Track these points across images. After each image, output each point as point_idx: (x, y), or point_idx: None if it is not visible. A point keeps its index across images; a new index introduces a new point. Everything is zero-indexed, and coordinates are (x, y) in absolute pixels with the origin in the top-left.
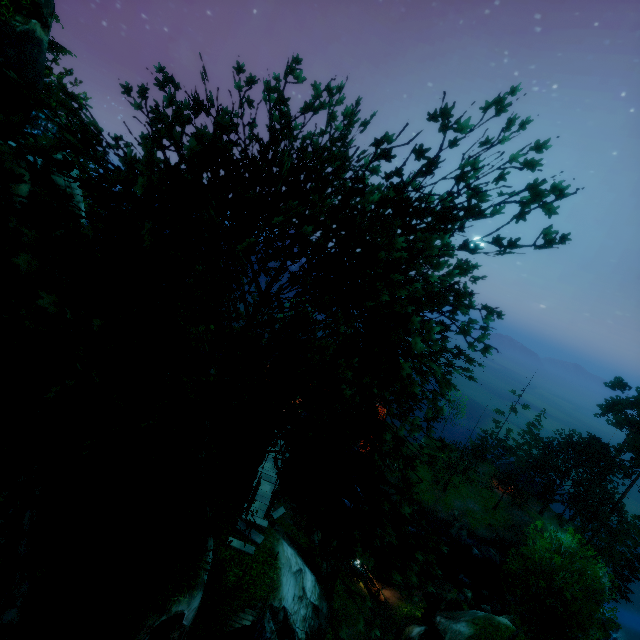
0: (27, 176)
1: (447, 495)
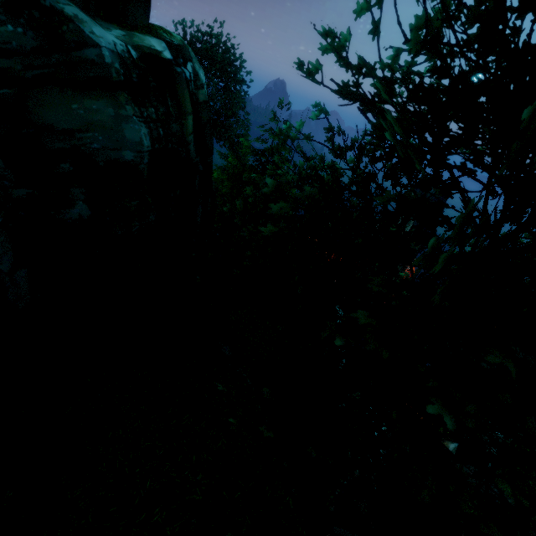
0: (190, 101)
1: None
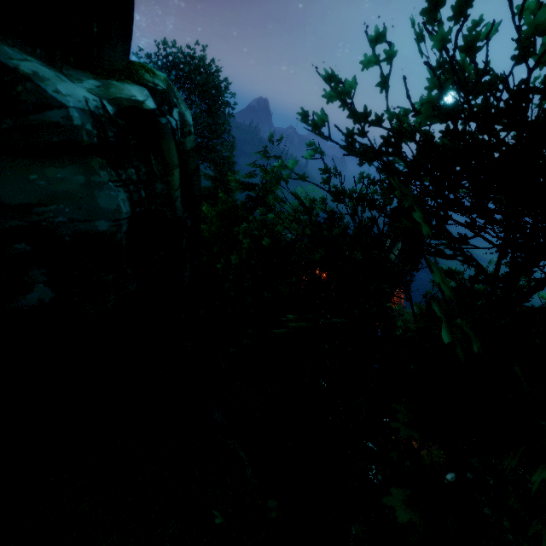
0: (176, 153)
1: None
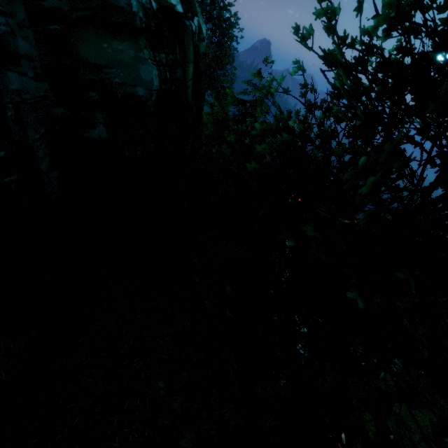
0: (193, 51)
1: None
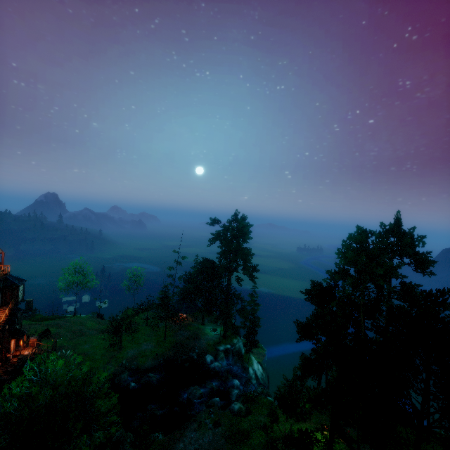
0: None
1: (122, 351)
